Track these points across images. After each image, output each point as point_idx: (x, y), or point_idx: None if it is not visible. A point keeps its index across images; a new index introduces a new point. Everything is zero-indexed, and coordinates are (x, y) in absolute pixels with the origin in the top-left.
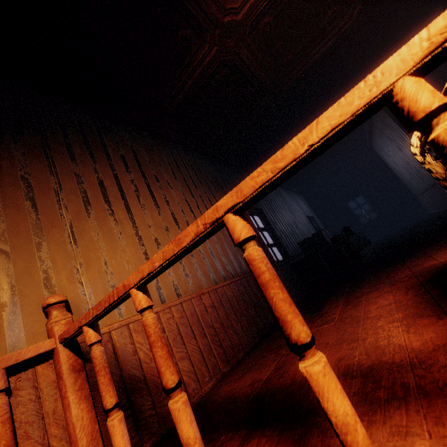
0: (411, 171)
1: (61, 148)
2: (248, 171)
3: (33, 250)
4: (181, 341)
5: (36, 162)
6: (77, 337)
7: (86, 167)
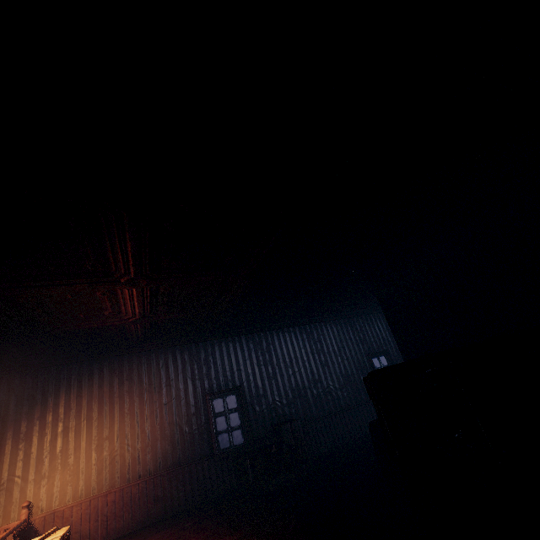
0: None
1: (57, 408)
2: (256, 332)
3: (29, 476)
4: (80, 523)
5: (43, 425)
6: (33, 517)
7: (68, 415)
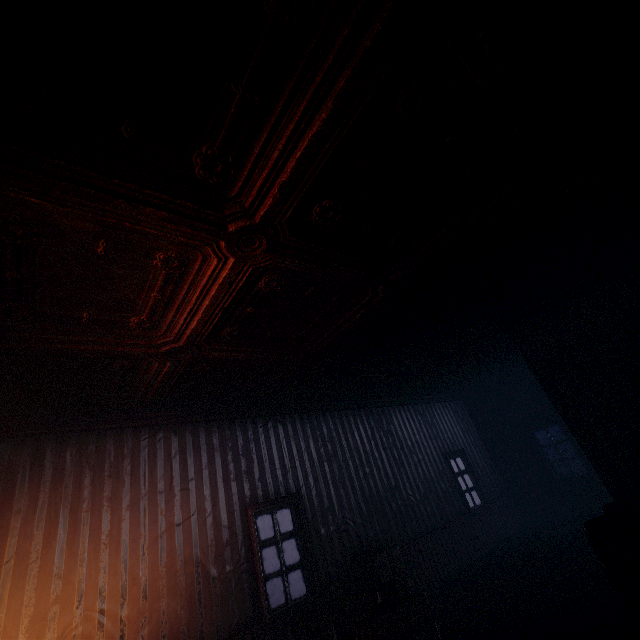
0: None
1: None
2: (314, 411)
3: None
4: None
5: None
6: None
7: None
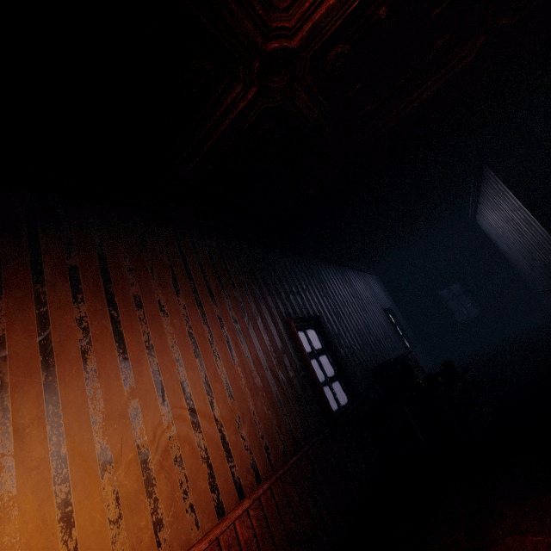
0: (534, 262)
1: None
2: (305, 253)
3: None
4: None
5: None
6: None
7: None
